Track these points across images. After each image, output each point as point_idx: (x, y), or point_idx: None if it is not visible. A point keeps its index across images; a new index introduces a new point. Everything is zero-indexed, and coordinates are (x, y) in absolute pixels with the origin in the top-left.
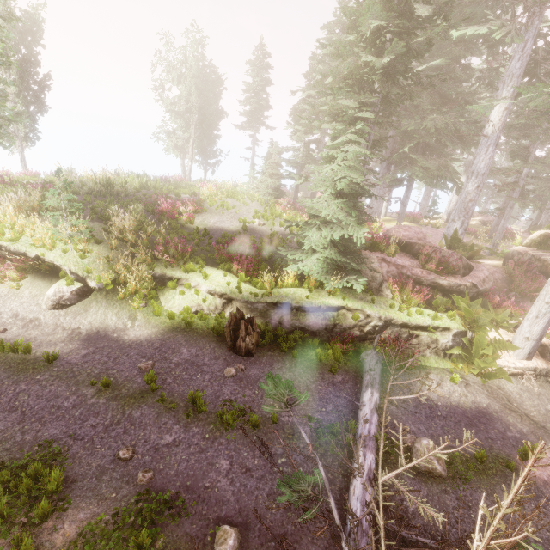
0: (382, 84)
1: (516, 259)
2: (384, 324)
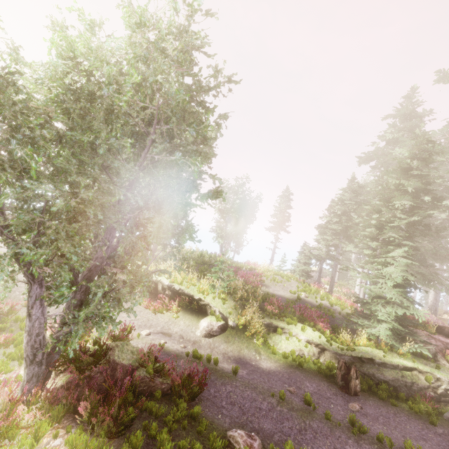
0: (406, 227)
1: None
2: None
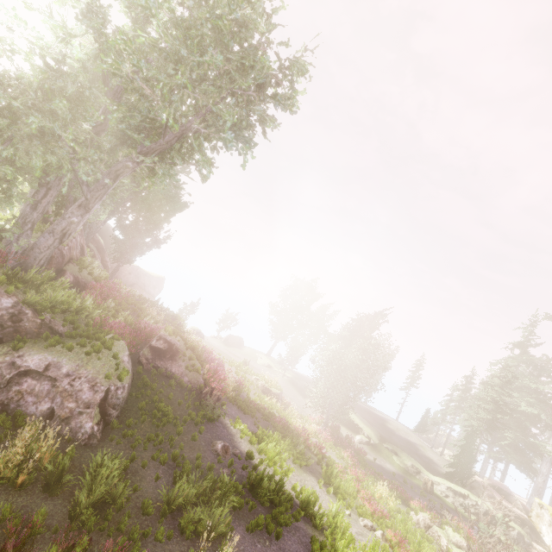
0: (487, 420)
1: None
2: (485, 512)
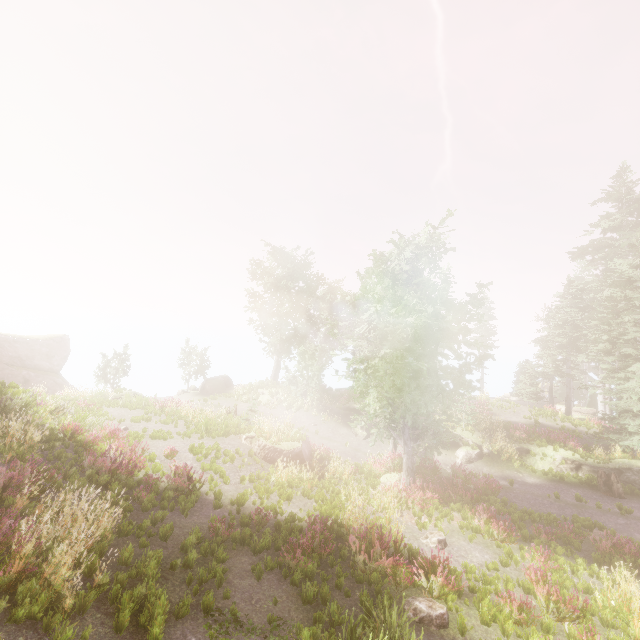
0: None
1: None
2: None
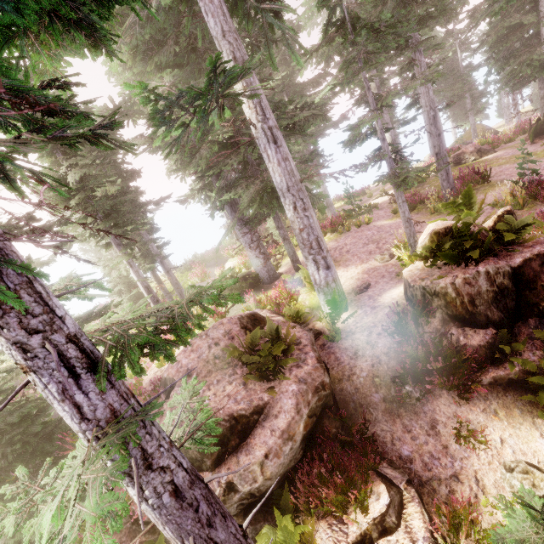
0: None
1: (410, 294)
2: None
